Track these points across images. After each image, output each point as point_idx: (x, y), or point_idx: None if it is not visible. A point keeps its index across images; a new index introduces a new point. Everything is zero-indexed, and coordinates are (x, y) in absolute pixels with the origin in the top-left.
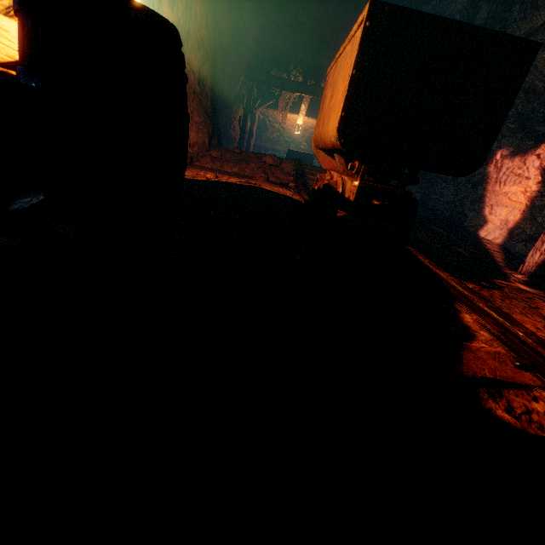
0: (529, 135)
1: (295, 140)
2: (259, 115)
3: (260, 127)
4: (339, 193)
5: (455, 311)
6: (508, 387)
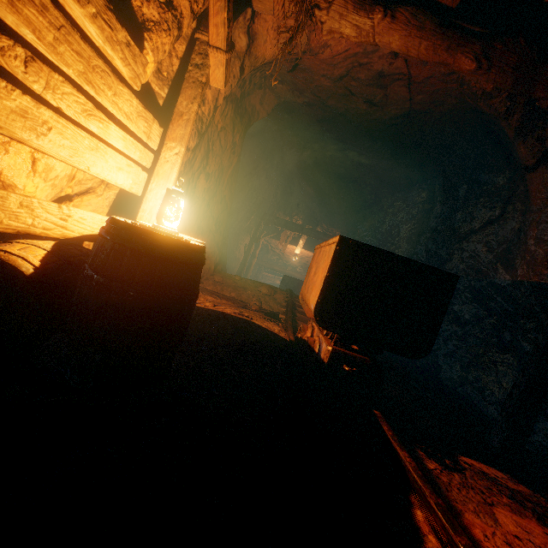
0: (483, 306)
1: (292, 264)
2: (263, 241)
3: (262, 249)
4: (315, 352)
5: (408, 503)
6: None
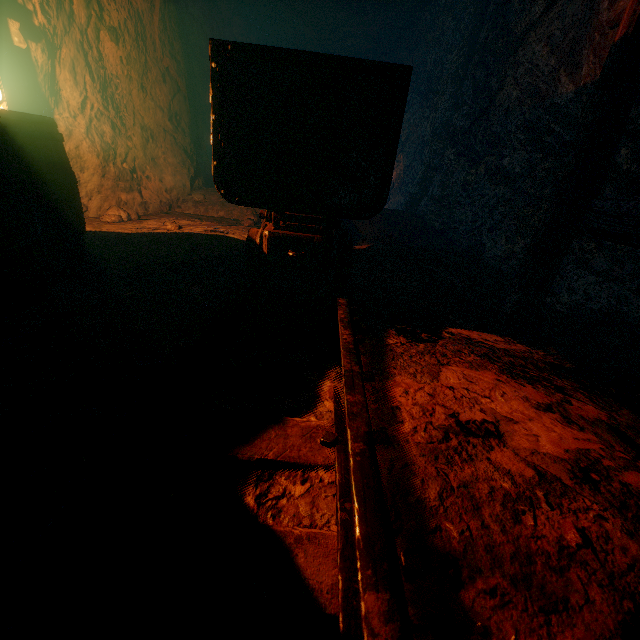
0: (538, 147)
1: None
2: None
3: None
4: (257, 245)
5: (322, 377)
6: (288, 469)
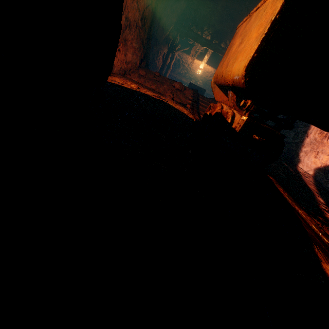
0: None
1: (195, 78)
2: (176, 56)
3: (175, 64)
4: (228, 122)
5: (315, 257)
6: None
